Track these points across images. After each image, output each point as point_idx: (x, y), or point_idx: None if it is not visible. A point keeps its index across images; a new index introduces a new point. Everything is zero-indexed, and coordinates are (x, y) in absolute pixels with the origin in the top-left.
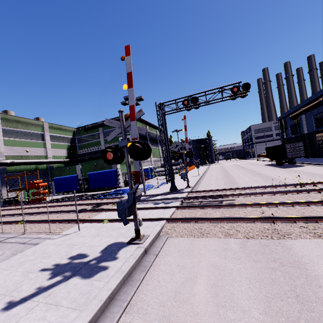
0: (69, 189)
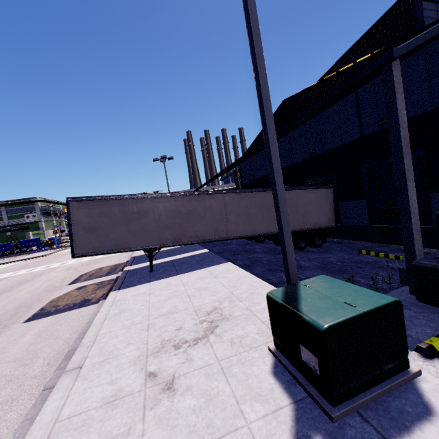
0: (3, 251)
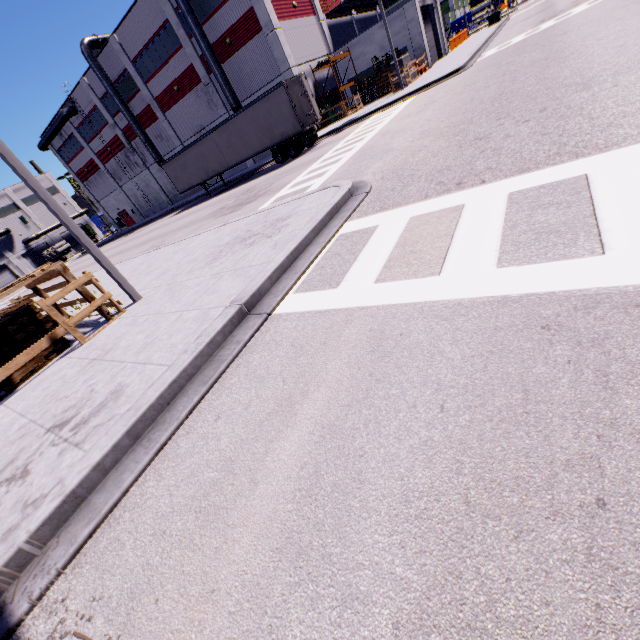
0: None
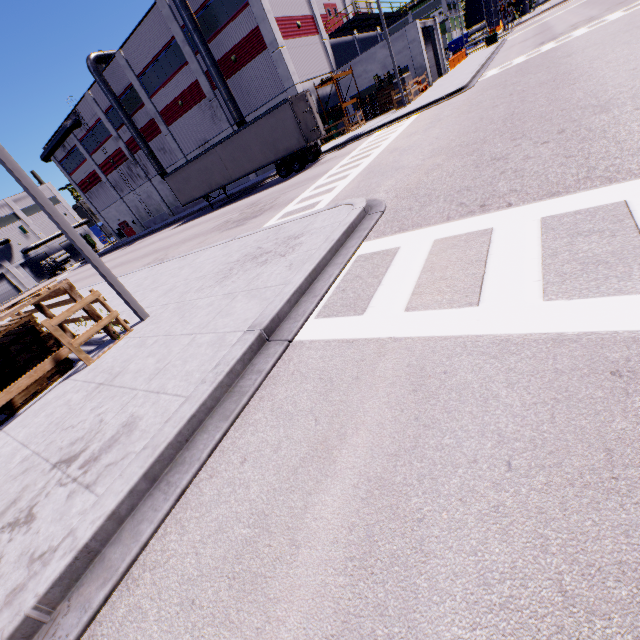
0: None
